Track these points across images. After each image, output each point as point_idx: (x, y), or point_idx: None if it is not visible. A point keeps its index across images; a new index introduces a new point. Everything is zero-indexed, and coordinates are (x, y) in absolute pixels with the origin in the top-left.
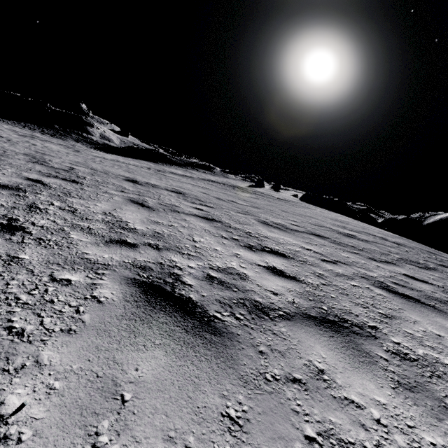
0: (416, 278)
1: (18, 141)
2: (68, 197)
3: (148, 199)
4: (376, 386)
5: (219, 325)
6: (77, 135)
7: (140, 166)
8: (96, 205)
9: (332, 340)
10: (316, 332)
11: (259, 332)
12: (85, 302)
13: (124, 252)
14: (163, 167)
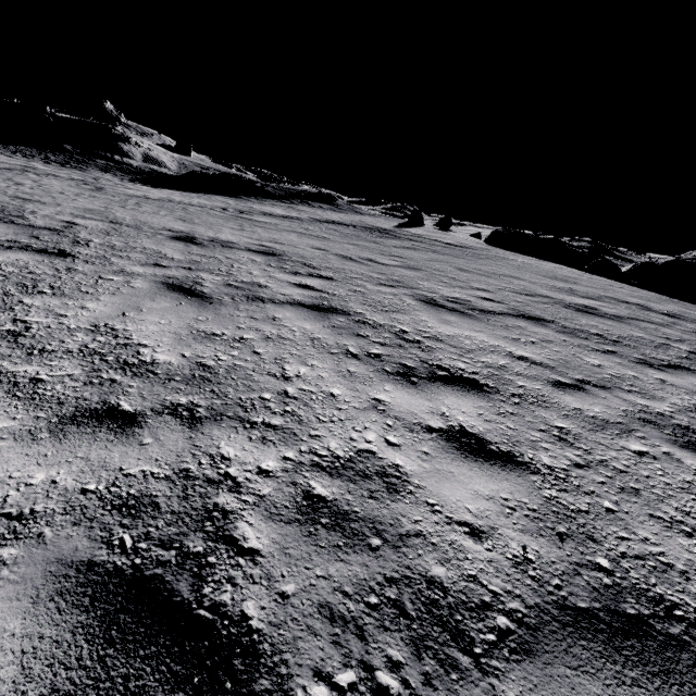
0: None
1: None
2: (26, 294)
3: (204, 278)
4: None
5: None
6: (104, 160)
7: (209, 207)
8: (83, 308)
9: None
10: None
11: None
12: None
13: (99, 450)
14: (250, 205)
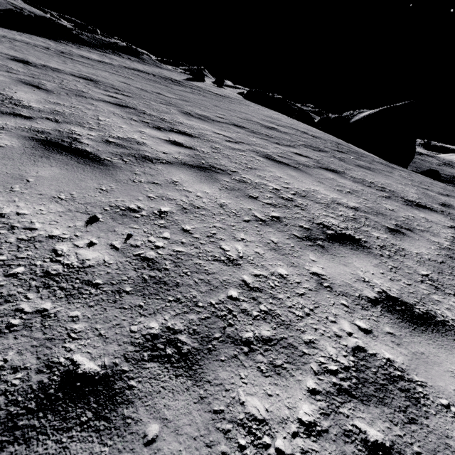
0: (302, 155)
1: None
2: None
3: (45, 83)
4: (209, 188)
5: (107, 162)
6: None
7: (32, 44)
8: None
9: (195, 173)
10: (185, 170)
11: (139, 167)
12: None
13: (20, 121)
14: (69, 48)
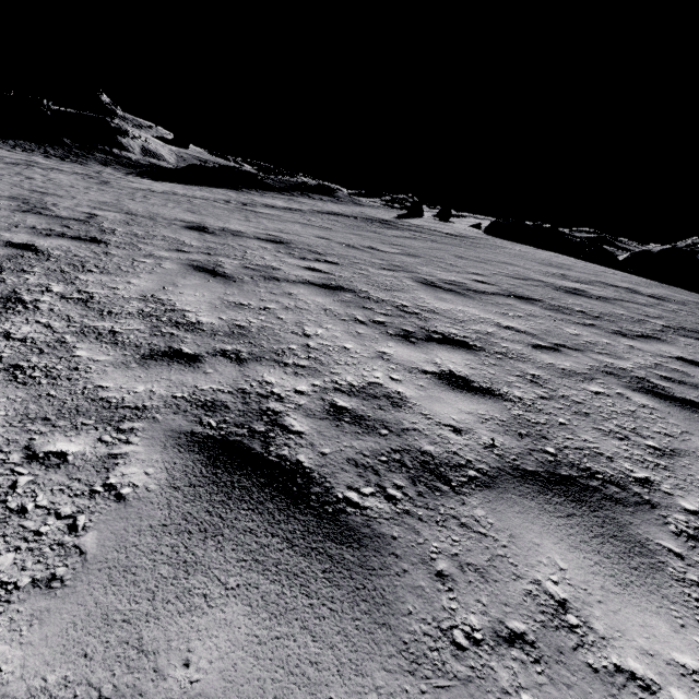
0: None
1: (2, 174)
2: (79, 272)
3: (223, 261)
4: (671, 627)
5: (356, 519)
6: (103, 153)
7: (212, 200)
8: (129, 283)
9: (572, 524)
10: (540, 510)
11: (433, 525)
12: (91, 503)
13: (176, 375)
14: (252, 197)
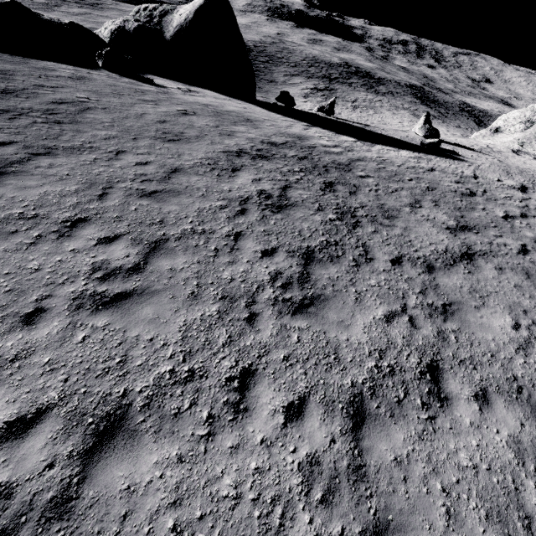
0: (394, 260)
1: None
2: None
3: None
4: None
5: None
6: None
7: None
8: None
9: None
10: None
11: None
12: None
13: None
14: None
